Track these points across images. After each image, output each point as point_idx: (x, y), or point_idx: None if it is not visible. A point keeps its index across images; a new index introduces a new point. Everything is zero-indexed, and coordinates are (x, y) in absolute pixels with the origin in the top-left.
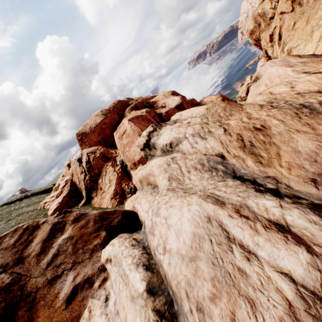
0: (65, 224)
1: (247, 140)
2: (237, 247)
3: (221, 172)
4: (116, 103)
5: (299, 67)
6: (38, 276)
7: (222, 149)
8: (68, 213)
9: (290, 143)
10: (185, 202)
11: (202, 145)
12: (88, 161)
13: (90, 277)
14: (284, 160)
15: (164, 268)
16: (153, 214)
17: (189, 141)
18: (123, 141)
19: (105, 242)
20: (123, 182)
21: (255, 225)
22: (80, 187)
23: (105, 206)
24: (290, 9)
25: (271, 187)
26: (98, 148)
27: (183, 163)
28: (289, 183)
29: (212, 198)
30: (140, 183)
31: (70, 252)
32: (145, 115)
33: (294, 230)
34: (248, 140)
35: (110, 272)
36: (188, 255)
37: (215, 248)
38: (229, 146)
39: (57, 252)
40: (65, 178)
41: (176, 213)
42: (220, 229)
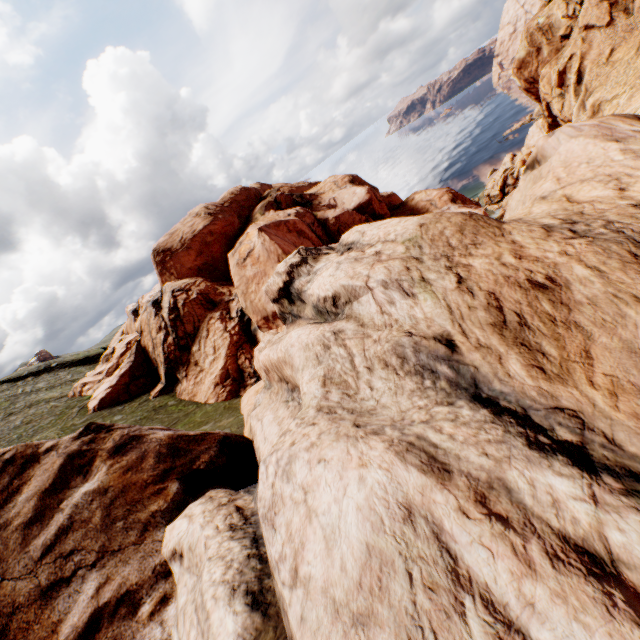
0: (93, 457)
1: (511, 309)
2: (476, 606)
3: (445, 381)
4: (237, 194)
5: (637, 143)
6: (21, 577)
7: (451, 324)
8: (104, 431)
9: (618, 329)
10: (354, 455)
11: (403, 309)
12: (174, 306)
13: (134, 590)
14: (601, 369)
15: (290, 623)
16: (277, 471)
17: (377, 298)
18: (246, 272)
19: (176, 508)
20: (241, 354)
21: (527, 546)
22: (156, 358)
23: (203, 399)
24: (606, 20)
25: (568, 440)
26: (196, 282)
27: (358, 348)
28: (612, 432)
29: (419, 454)
30: (266, 375)
31: (97, 526)
32: (293, 221)
33: (630, 576)
34: (515, 311)
35: (177, 585)
36: (351, 607)
37: (418, 598)
38: (468, 319)
39: (69, 522)
40: (127, 338)
41: (330, 482)
42: (434, 546)
